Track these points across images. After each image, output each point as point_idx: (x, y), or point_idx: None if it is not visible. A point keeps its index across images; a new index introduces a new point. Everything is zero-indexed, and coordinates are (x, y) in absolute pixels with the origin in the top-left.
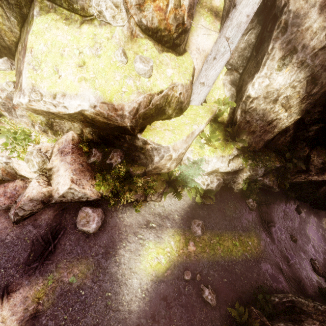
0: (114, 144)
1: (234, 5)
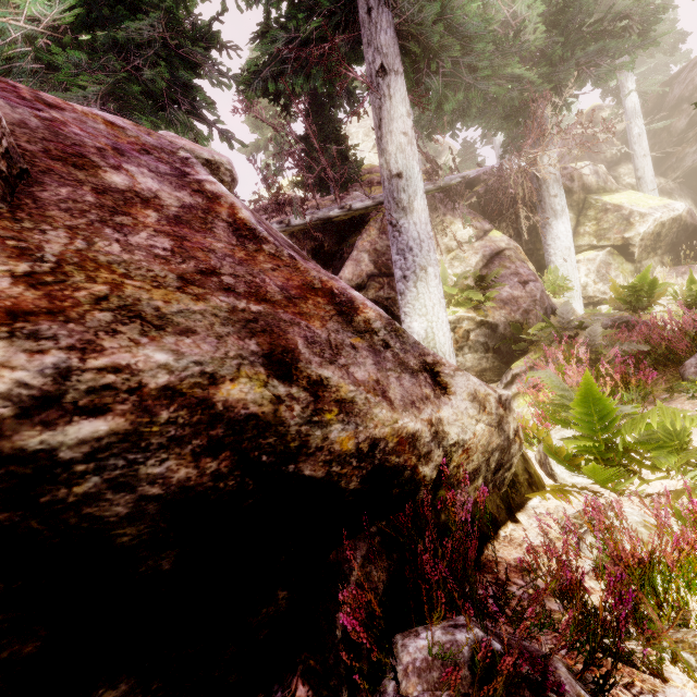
0: (693, 260)
1: (638, 179)
